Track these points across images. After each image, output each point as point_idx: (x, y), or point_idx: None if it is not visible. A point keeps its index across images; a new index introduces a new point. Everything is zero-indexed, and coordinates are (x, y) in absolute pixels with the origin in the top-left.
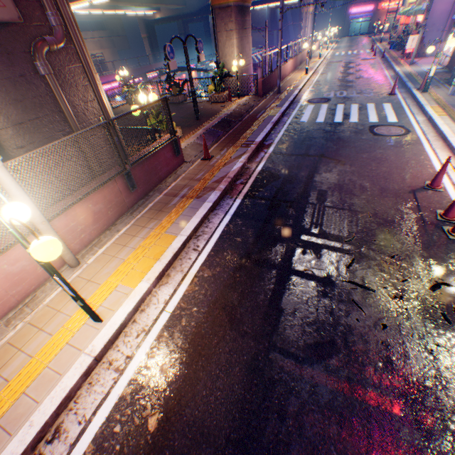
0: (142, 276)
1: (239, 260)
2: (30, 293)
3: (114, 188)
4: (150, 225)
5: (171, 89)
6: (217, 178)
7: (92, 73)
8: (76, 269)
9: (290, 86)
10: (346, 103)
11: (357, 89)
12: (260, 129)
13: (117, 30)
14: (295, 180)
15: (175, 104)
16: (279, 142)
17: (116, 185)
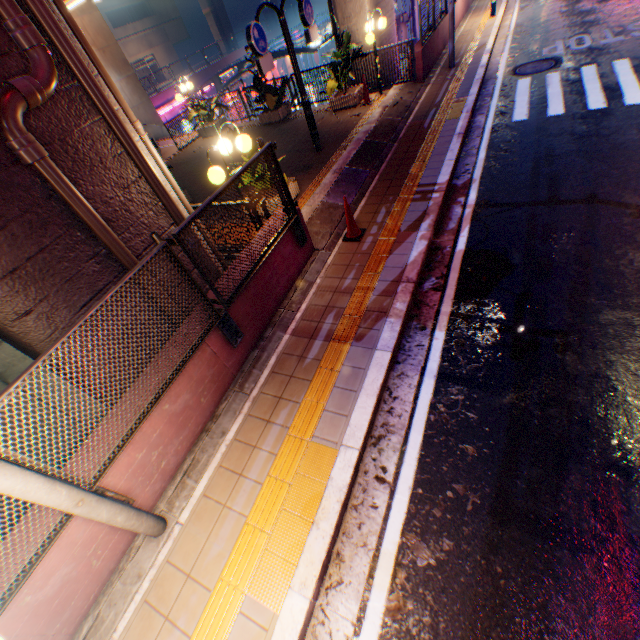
0: (288, 574)
1: (487, 517)
2: (88, 608)
3: (204, 354)
4: (279, 415)
5: (264, 100)
6: (384, 283)
7: (124, 129)
8: (161, 541)
9: (468, 47)
10: (599, 61)
11: (611, 26)
12: (439, 154)
13: (167, 11)
14: (552, 272)
15: (274, 124)
16: (483, 176)
17: (205, 347)
